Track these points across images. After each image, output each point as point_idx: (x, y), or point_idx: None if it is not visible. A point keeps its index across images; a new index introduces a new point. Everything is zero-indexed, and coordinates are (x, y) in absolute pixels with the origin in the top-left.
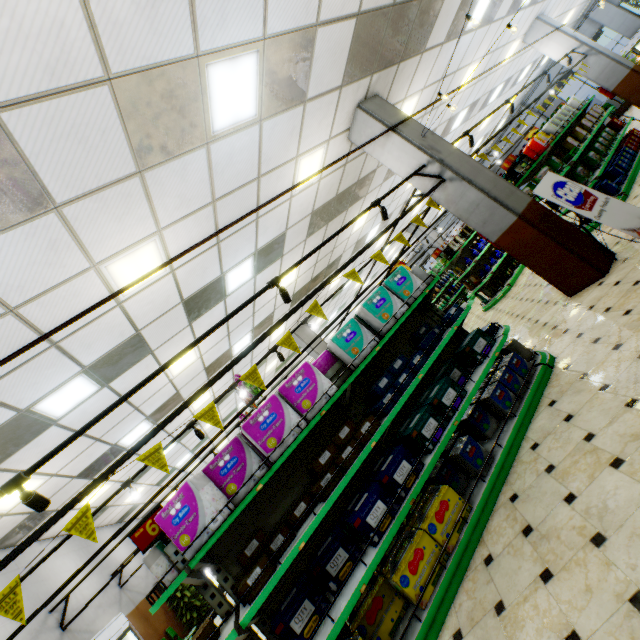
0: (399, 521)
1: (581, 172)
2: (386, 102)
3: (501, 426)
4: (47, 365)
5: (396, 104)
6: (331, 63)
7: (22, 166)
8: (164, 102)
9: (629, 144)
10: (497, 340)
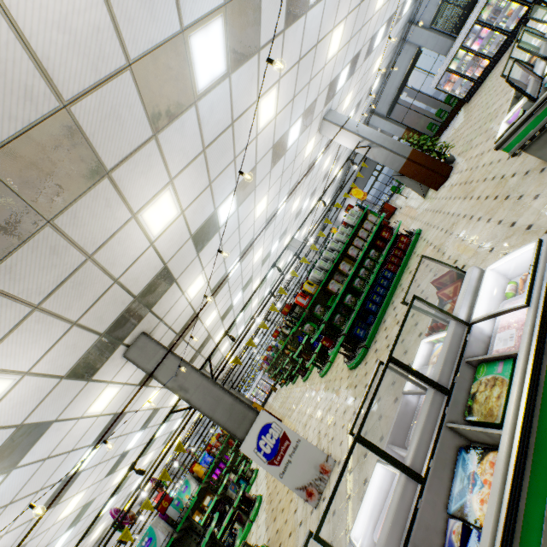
0: None
1: (338, 320)
2: (148, 340)
3: None
4: None
5: (176, 302)
6: (62, 398)
7: None
8: None
9: (390, 264)
10: None
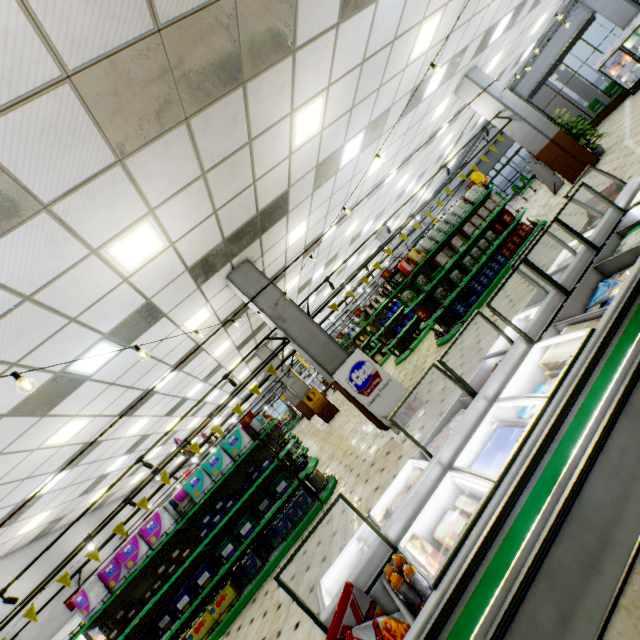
0: (192, 608)
1: (439, 294)
2: (252, 268)
3: (282, 541)
4: (26, 484)
5: (278, 241)
6: (178, 293)
7: None
8: (45, 394)
9: (505, 250)
10: (294, 482)
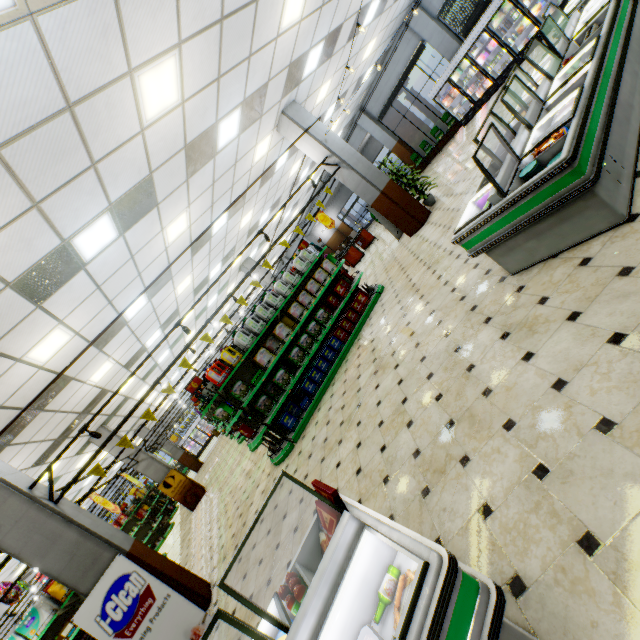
0: None
1: (263, 404)
2: None
3: None
4: None
5: (3, 374)
6: None
7: None
8: None
9: (340, 330)
10: None
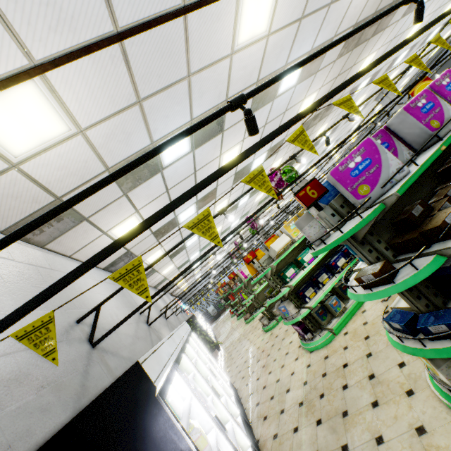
0: None
1: None
2: None
3: None
4: (178, 100)
5: None
6: None
7: None
8: None
9: None
10: None
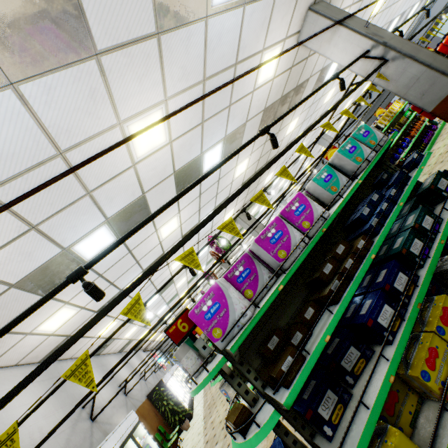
0: (411, 322)
1: None
2: (331, 5)
3: None
4: (83, 211)
5: None
6: None
7: (73, 0)
8: None
9: None
10: None
